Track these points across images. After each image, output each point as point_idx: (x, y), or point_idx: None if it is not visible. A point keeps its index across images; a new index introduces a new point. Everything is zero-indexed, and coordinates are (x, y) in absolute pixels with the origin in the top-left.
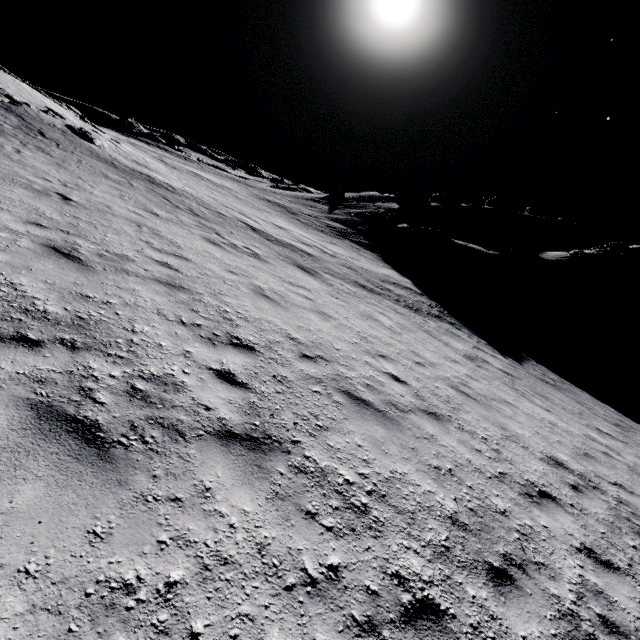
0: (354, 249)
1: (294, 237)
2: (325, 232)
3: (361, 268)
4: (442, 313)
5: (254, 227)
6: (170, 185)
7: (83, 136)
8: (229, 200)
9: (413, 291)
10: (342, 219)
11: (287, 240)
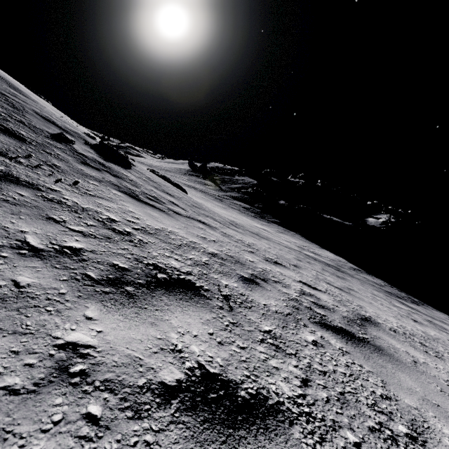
0: (289, 233)
1: (287, 241)
2: (257, 218)
3: (331, 259)
4: (403, 292)
5: (300, 251)
6: (236, 222)
7: (178, 187)
8: (220, 209)
9: (364, 272)
10: (238, 197)
11: (309, 254)
